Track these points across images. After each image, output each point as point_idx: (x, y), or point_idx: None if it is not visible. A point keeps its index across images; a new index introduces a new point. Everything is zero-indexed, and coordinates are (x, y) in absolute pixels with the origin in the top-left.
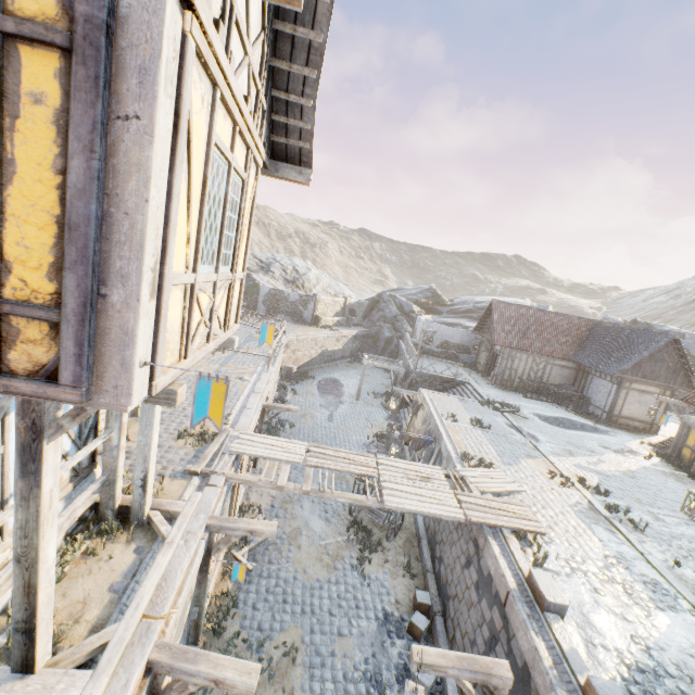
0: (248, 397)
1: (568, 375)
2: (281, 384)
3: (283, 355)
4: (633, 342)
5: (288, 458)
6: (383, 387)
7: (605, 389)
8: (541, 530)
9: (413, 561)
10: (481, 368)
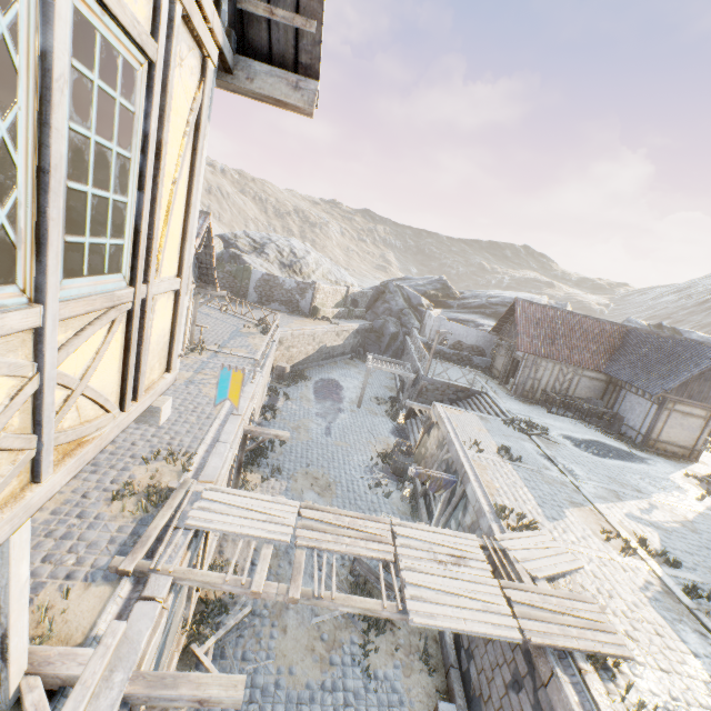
0: (224, 422)
1: (597, 388)
2: (272, 387)
3: (276, 352)
4: (679, 356)
5: (270, 535)
6: (387, 390)
7: (642, 408)
8: (626, 653)
9: (430, 645)
10: (498, 374)
